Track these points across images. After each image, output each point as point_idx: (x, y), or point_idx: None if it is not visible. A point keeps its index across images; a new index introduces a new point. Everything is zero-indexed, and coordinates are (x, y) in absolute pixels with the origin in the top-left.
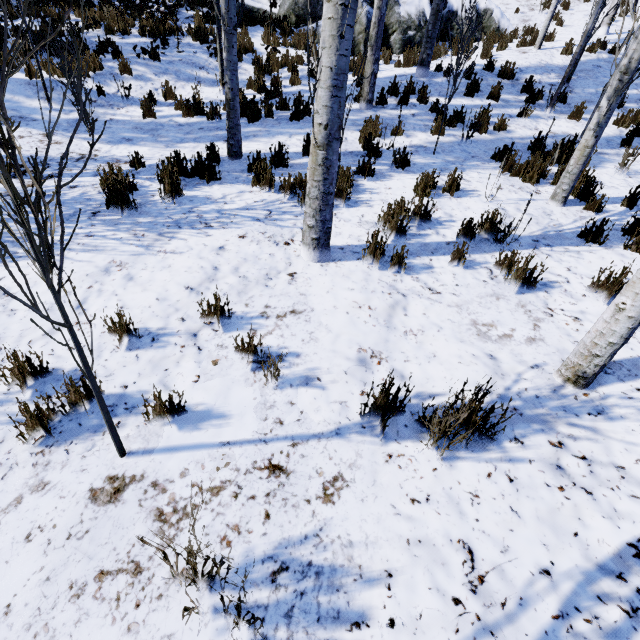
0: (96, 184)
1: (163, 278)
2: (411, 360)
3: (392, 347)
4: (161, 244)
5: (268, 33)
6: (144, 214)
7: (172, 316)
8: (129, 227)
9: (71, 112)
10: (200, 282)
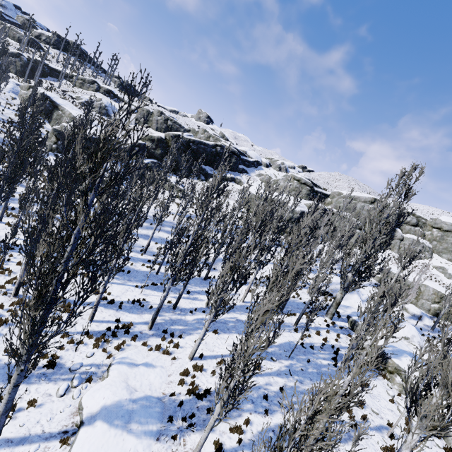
0: None
1: None
2: None
3: None
4: None
5: None
6: None
7: None
8: None
9: None
10: None
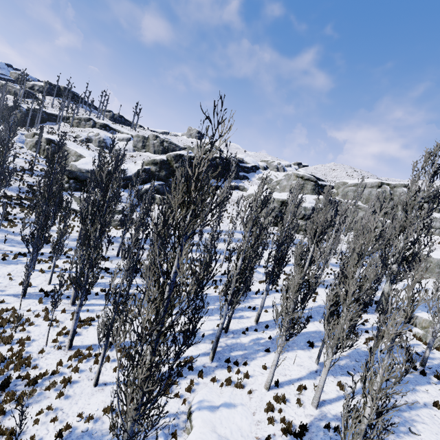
0: (1, 255)
1: (5, 270)
2: (32, 282)
3: (31, 280)
4: (7, 266)
5: (75, 217)
6: (7, 261)
7: (3, 275)
8: (3, 263)
9: (3, 237)
10: (10, 271)
